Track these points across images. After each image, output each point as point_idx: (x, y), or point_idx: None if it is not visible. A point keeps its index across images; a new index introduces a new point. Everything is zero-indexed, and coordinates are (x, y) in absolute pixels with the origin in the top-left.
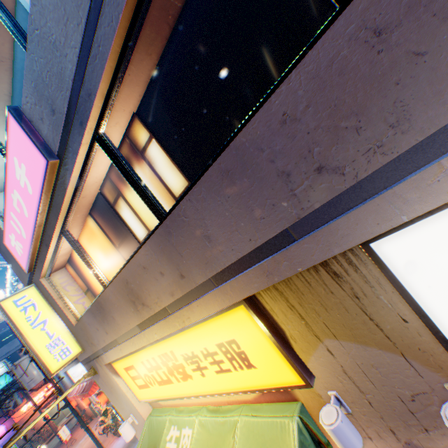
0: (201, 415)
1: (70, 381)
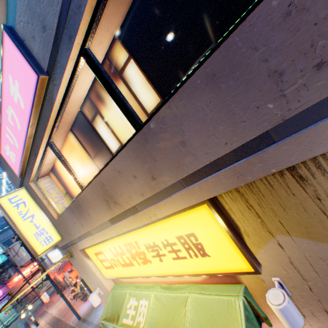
0: (156, 291)
1: (49, 261)
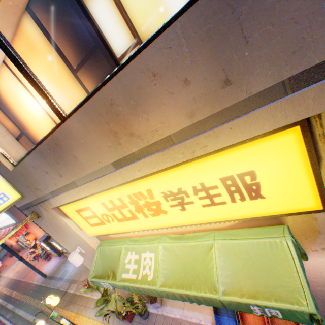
0: (165, 242)
1: None
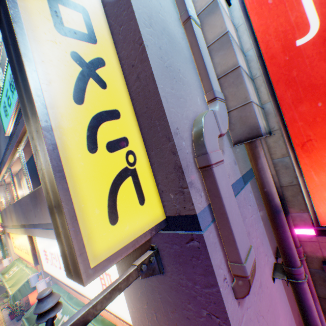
0: (23, 265)
1: None
